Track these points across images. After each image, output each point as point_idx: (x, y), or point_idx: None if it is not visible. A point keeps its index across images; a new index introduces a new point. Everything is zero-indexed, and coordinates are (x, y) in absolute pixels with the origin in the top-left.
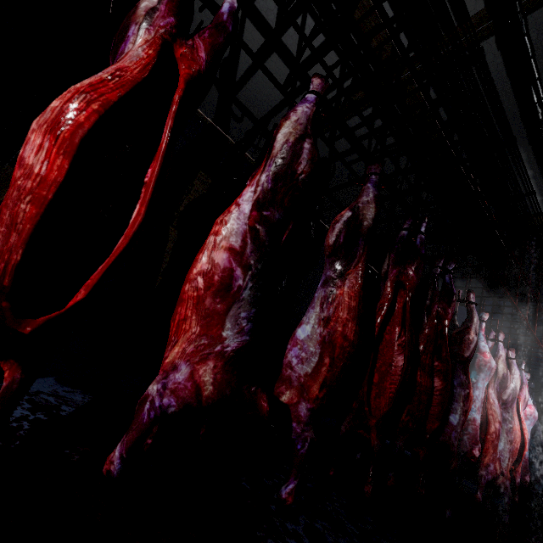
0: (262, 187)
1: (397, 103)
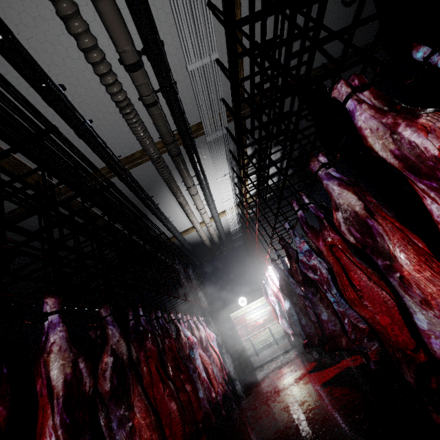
0: (62, 429)
1: (64, 208)
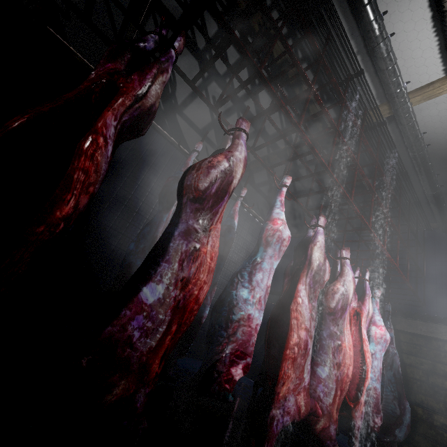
0: None
1: None
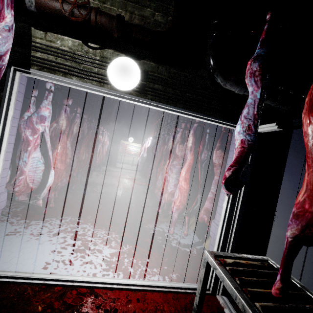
0: (72, 142)
1: None
